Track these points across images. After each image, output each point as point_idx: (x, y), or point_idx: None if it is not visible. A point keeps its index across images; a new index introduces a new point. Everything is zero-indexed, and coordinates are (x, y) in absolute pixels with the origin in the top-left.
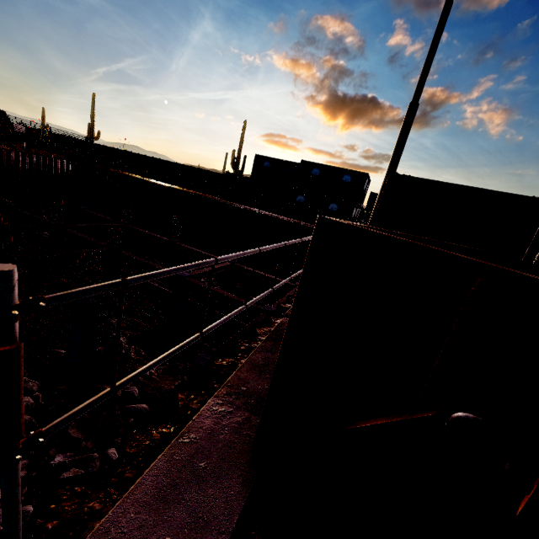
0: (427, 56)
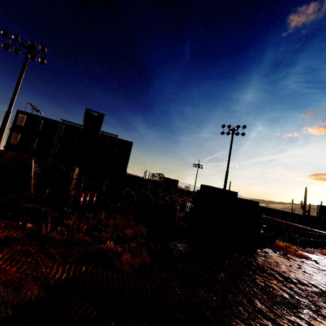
0: None
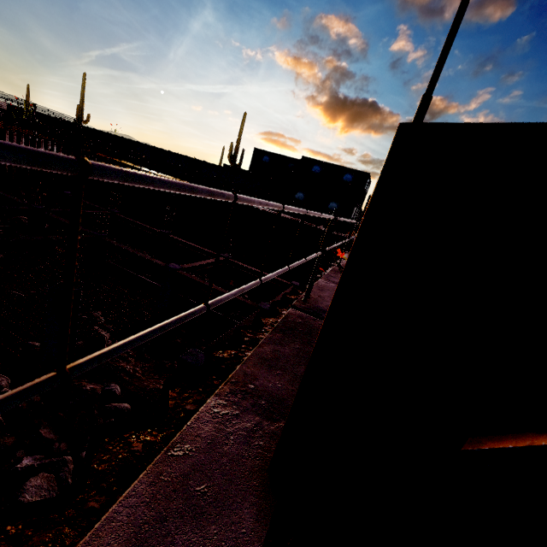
0: (444, 46)
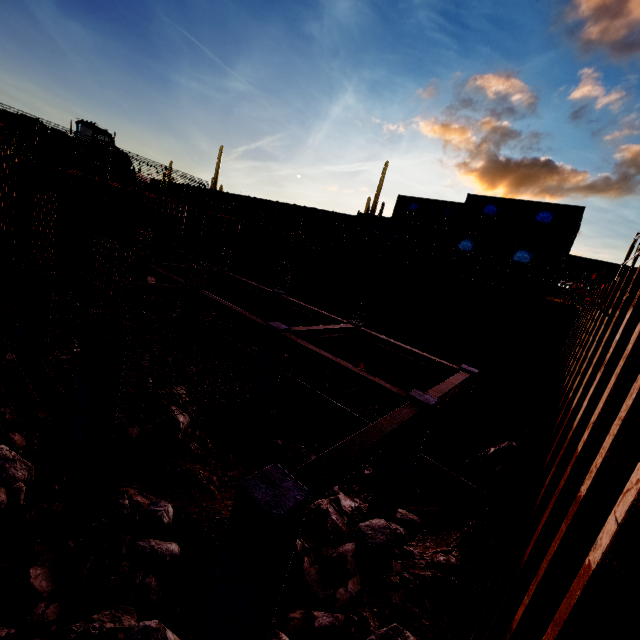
0: None
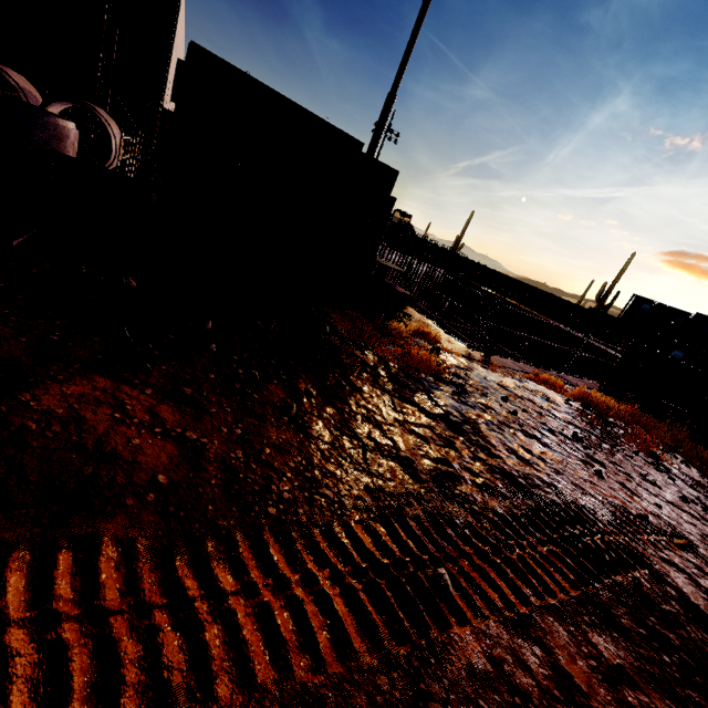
0: None
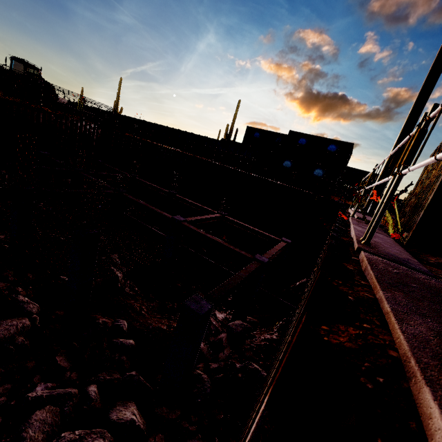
0: None
